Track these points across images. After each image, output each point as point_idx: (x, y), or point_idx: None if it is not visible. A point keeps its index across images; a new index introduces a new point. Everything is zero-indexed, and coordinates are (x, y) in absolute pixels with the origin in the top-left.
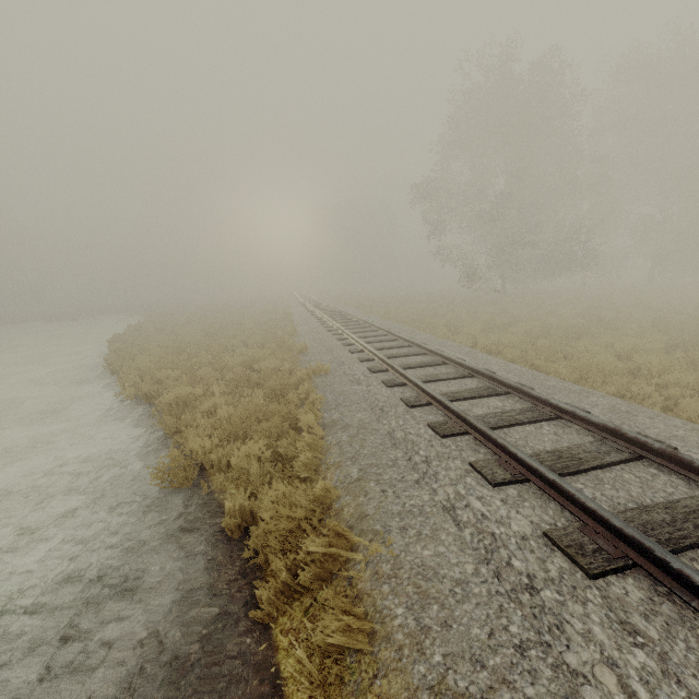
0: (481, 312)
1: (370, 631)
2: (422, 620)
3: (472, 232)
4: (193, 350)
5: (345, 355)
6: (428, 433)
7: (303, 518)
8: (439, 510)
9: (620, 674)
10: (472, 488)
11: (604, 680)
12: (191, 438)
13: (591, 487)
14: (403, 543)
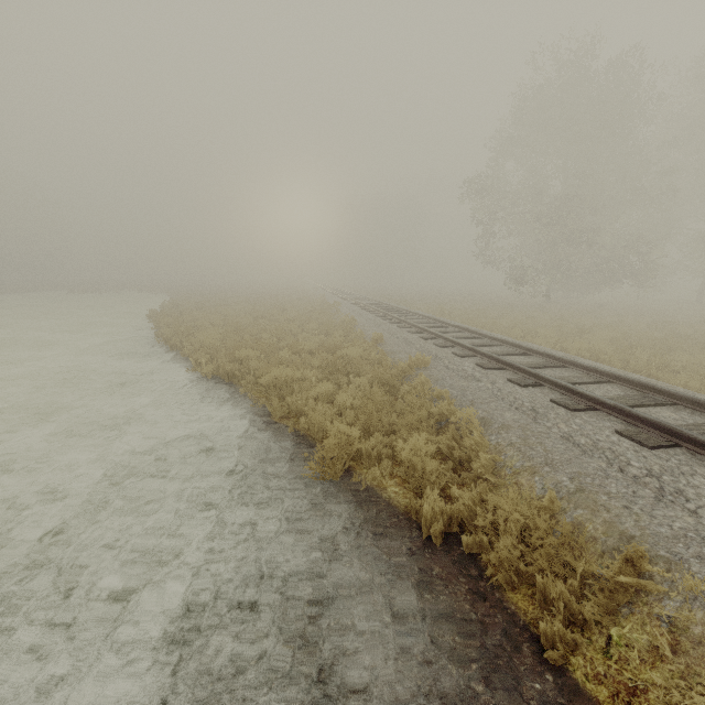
0: (538, 318)
1: None
2: None
3: (522, 234)
4: (254, 331)
5: (434, 349)
6: (625, 441)
7: (568, 534)
8: None
9: None
10: None
11: None
12: (335, 425)
13: None
14: None
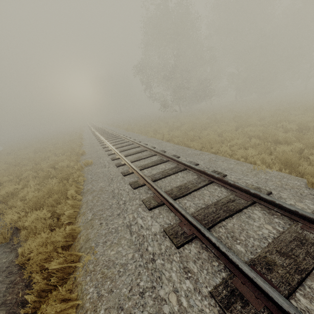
0: (169, 122)
1: (77, 304)
2: (100, 292)
3: (163, 85)
4: (25, 162)
5: (102, 153)
6: (128, 188)
7: (52, 250)
8: (124, 227)
9: (178, 295)
10: (140, 213)
11: (171, 300)
12: (5, 216)
13: (190, 201)
14: (102, 250)
